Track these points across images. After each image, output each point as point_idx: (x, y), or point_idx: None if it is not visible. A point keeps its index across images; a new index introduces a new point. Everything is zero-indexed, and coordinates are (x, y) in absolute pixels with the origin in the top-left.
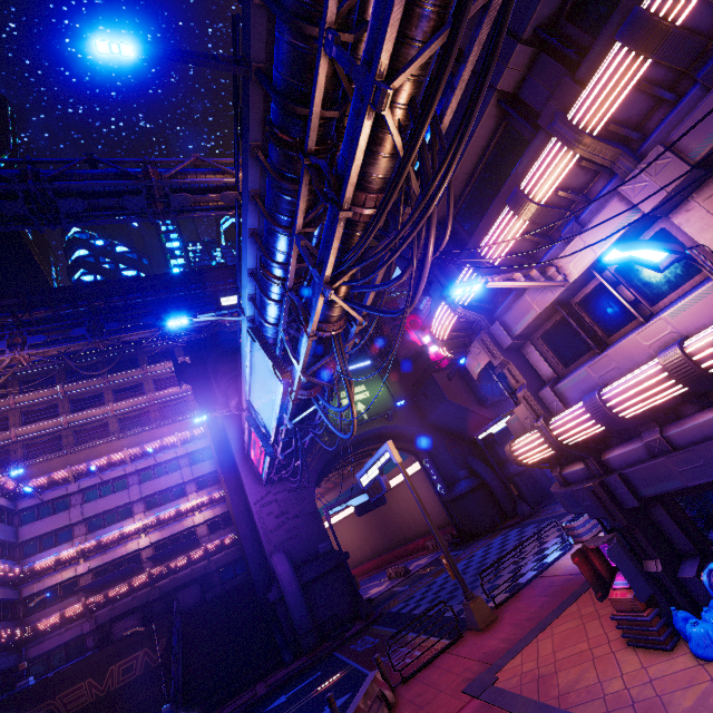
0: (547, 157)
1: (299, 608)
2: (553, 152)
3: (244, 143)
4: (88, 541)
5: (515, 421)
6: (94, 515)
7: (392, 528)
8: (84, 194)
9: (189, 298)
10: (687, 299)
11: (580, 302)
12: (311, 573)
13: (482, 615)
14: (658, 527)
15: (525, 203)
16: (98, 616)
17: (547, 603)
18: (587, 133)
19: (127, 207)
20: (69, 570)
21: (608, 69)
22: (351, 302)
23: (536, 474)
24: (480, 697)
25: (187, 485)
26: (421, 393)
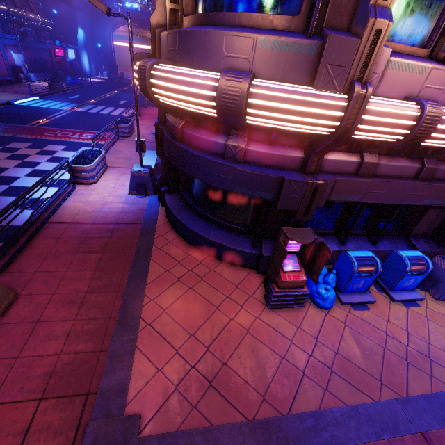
0: None
1: None
2: None
3: None
4: None
5: (289, 50)
6: None
7: None
8: None
9: None
10: None
11: None
12: None
13: None
14: None
15: None
16: None
17: (107, 263)
18: None
19: None
20: None
21: None
22: None
23: None
24: None
25: None
26: None
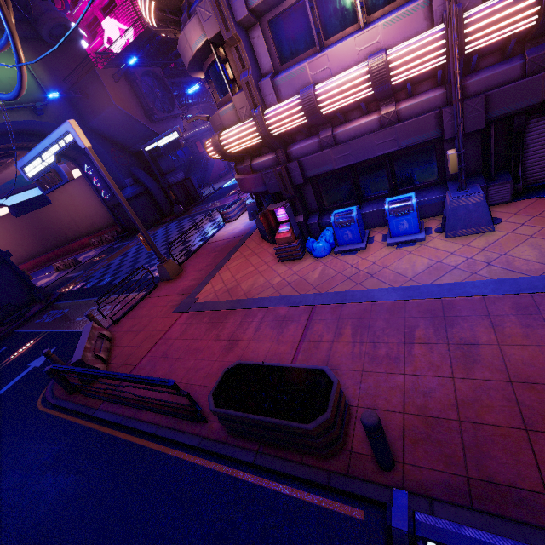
0: None
1: None
2: None
3: None
4: None
5: (228, 112)
6: None
7: (51, 232)
8: None
9: None
10: (402, 11)
11: None
12: None
13: (173, 270)
14: (304, 198)
15: None
16: None
17: (218, 255)
18: None
19: None
20: None
21: None
22: None
23: (188, 185)
24: (190, 311)
25: None
26: (80, 90)
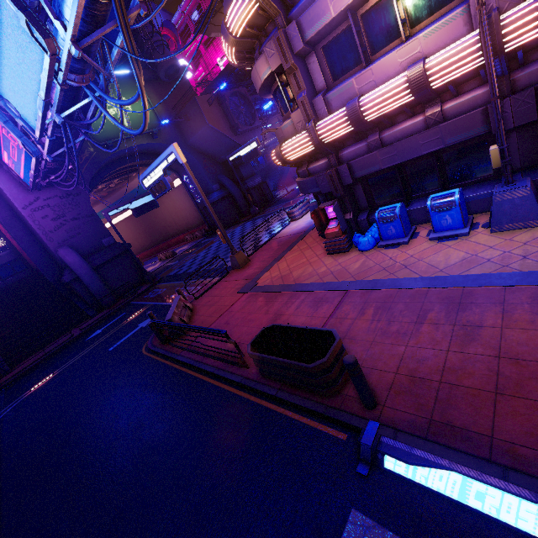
0: None
1: (95, 283)
2: None
3: None
4: None
5: (288, 126)
6: None
7: (158, 230)
8: None
9: None
10: (440, 22)
11: (364, 15)
12: (100, 259)
13: (242, 260)
14: (355, 197)
15: None
16: None
17: (280, 249)
18: None
19: None
20: None
21: None
22: None
23: (264, 188)
24: (250, 292)
25: None
26: (184, 115)
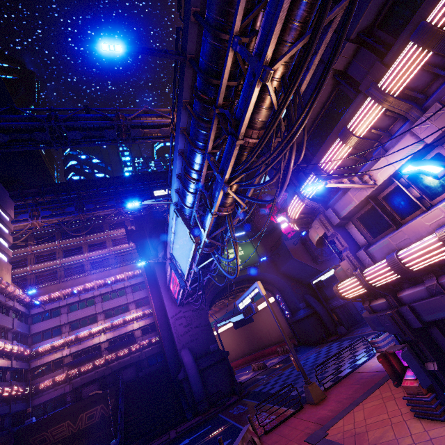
0: (365, 109)
1: (197, 385)
2: (368, 106)
3: (179, 100)
4: (70, 336)
5: (340, 271)
6: (74, 320)
7: (255, 338)
8: (82, 128)
9: (135, 190)
10: None
11: (384, 197)
12: (205, 363)
13: (316, 394)
14: (435, 341)
15: (350, 136)
16: (74, 382)
17: (359, 389)
18: (391, 95)
19: (105, 136)
20: (58, 353)
21: (405, 57)
22: (239, 194)
23: (350, 307)
24: (317, 444)
25: (130, 304)
26: (276, 253)
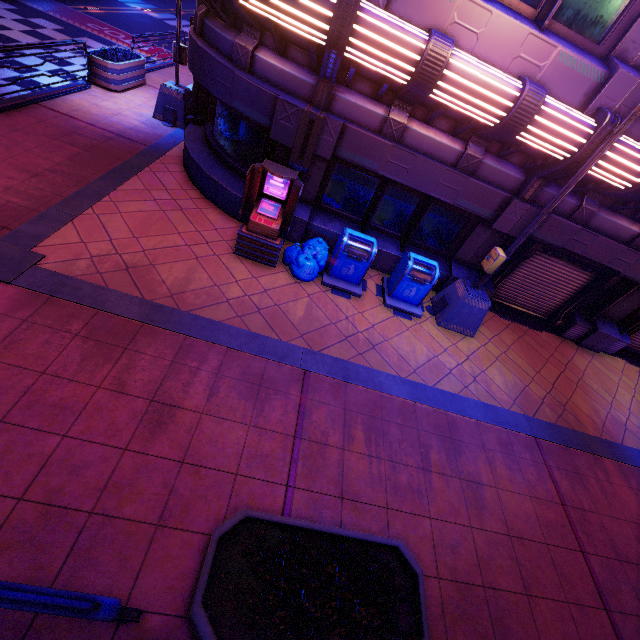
0: None
1: None
2: None
3: None
4: None
5: None
6: None
7: None
8: None
9: None
10: (583, 60)
11: None
12: None
13: None
14: (307, 175)
15: None
16: None
17: (84, 159)
18: None
19: None
20: None
21: None
22: None
23: None
24: (19, 284)
25: None
26: None
